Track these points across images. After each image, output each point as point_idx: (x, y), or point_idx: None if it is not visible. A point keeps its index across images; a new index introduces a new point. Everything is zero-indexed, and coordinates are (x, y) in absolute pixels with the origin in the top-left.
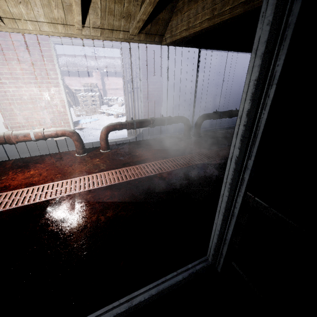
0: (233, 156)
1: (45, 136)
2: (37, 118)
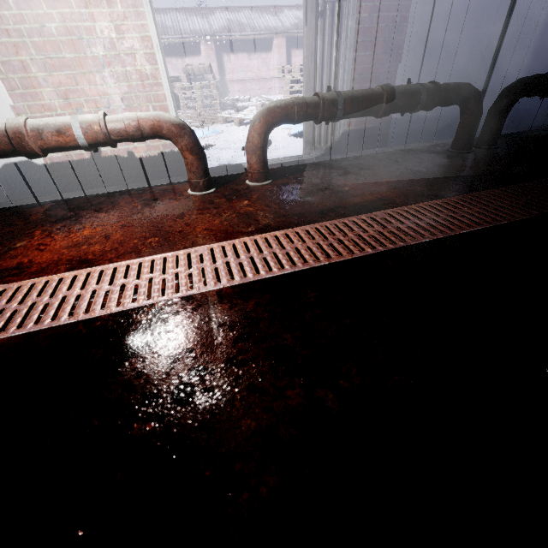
0: None
1: (110, 136)
2: (89, 95)
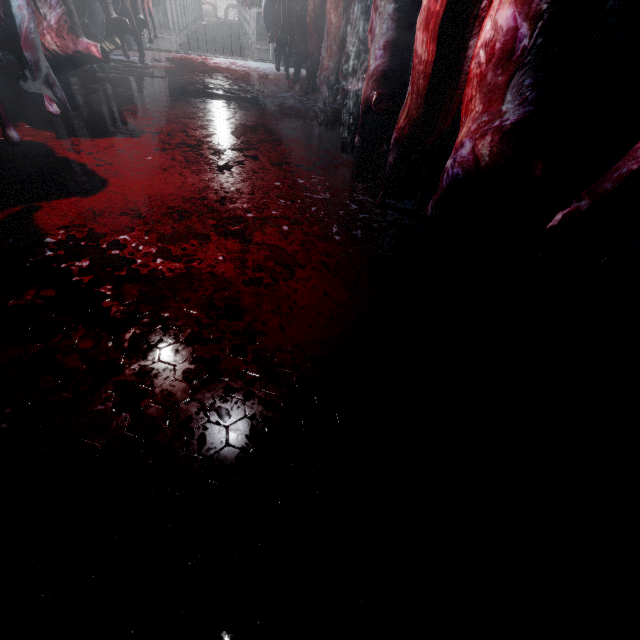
0: None
1: (203, 3)
2: None
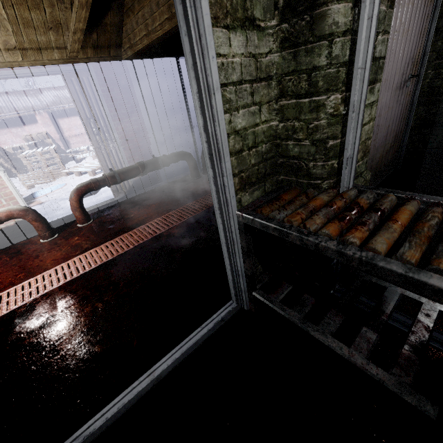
0: (210, 177)
1: None
2: None
